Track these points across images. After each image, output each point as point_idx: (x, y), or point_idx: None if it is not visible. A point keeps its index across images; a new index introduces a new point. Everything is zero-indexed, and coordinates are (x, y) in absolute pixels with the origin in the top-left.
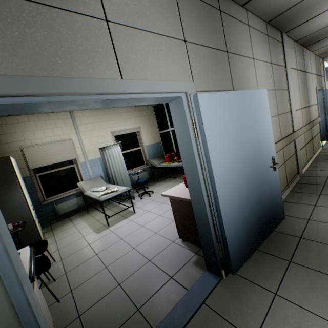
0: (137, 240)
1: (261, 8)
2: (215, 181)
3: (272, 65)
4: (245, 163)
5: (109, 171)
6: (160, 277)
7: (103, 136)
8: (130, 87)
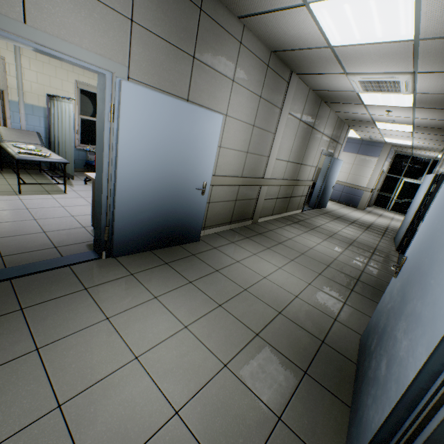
0: (45, 215)
1: (259, 32)
2: (118, 170)
3: (262, 99)
4: (165, 171)
5: (52, 132)
6: (45, 244)
7: (62, 80)
8: (33, 36)
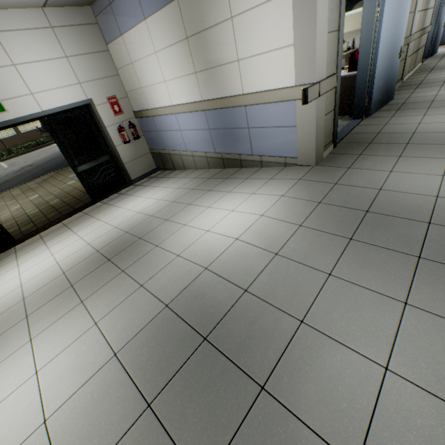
0: None
1: None
2: (378, 52)
3: None
4: (390, 45)
5: None
6: None
7: None
8: None
